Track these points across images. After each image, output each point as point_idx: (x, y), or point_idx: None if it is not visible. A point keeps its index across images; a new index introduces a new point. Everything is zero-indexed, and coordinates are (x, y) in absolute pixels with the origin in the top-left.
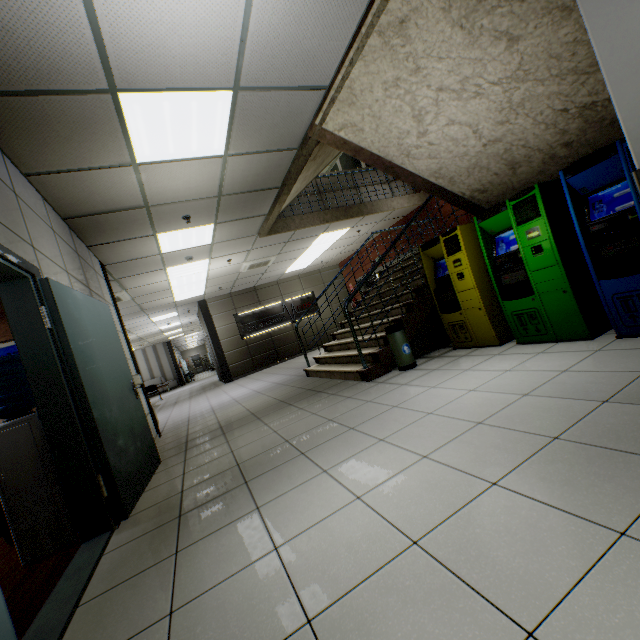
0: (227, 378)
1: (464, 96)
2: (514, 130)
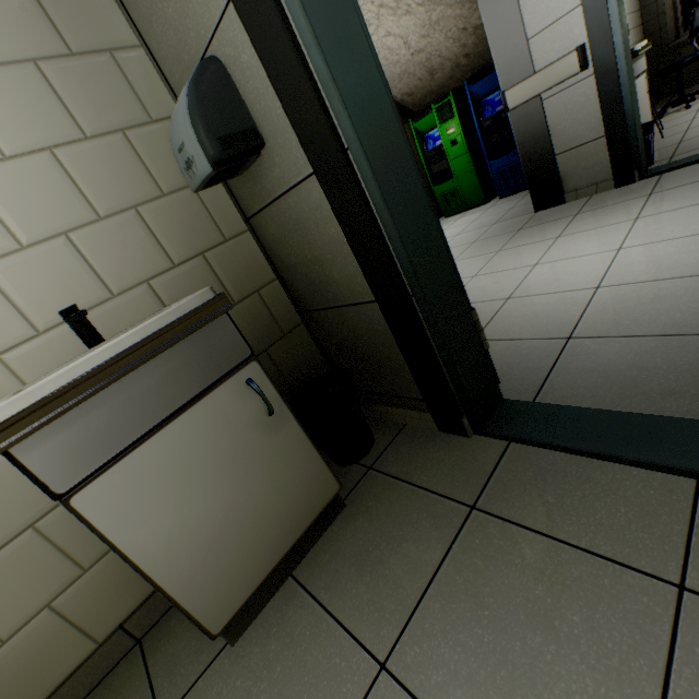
0: None
1: (398, 13)
2: (433, 43)
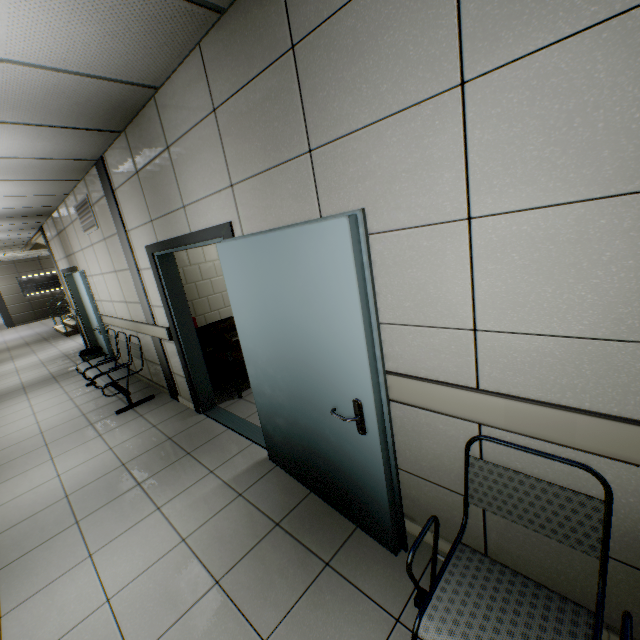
0: (10, 324)
1: None
2: None
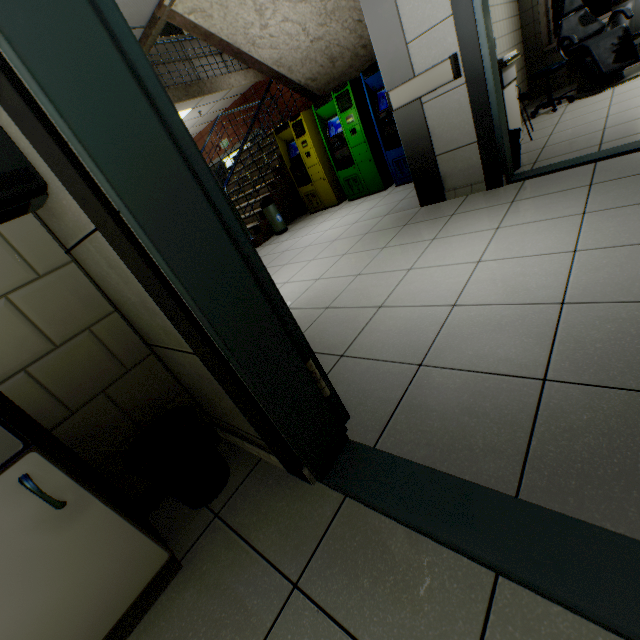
0: None
1: None
2: (331, 32)
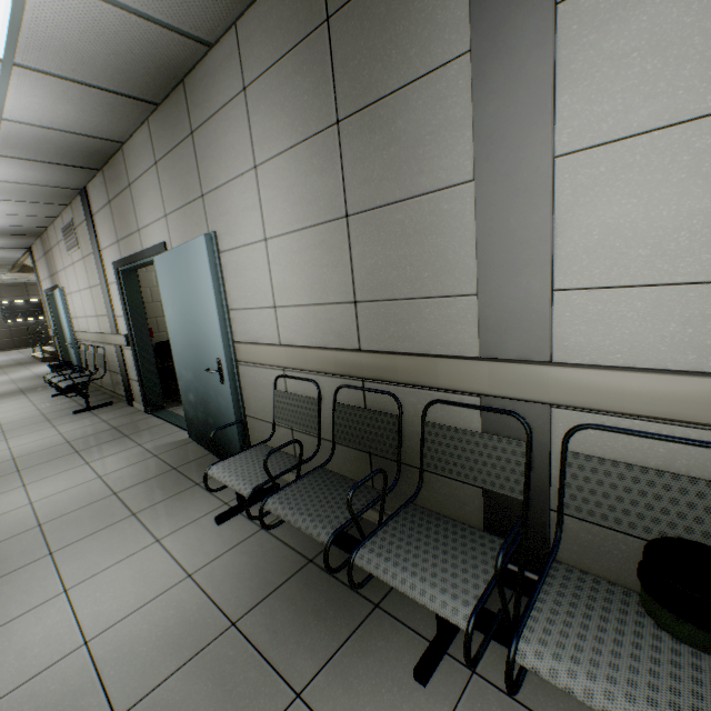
0: None
1: None
2: None
